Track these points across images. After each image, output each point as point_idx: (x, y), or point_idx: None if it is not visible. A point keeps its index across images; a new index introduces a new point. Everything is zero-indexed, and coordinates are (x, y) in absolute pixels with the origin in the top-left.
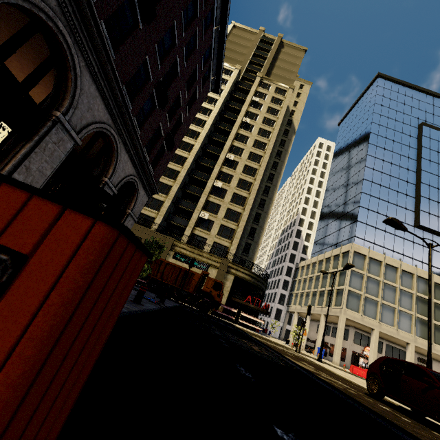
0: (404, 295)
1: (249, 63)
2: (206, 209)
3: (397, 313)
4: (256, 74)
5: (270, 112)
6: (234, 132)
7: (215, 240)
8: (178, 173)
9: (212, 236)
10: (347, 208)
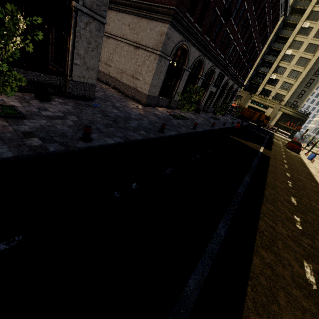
0: None
1: None
2: (275, 72)
3: None
4: None
5: None
6: None
7: (277, 92)
8: None
9: (275, 89)
10: None
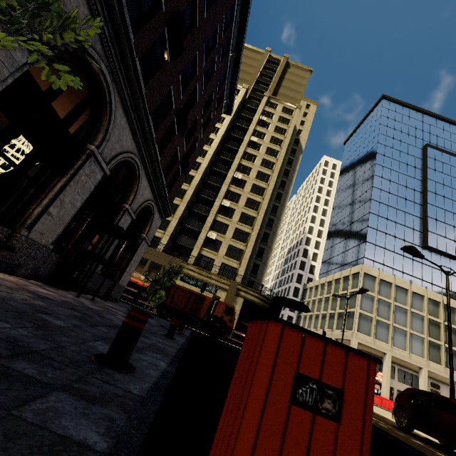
0: (415, 318)
1: (256, 82)
2: (214, 229)
3: (408, 337)
4: (263, 93)
5: (278, 131)
6: (241, 151)
7: (223, 261)
8: (185, 192)
9: (220, 256)
10: (355, 228)
